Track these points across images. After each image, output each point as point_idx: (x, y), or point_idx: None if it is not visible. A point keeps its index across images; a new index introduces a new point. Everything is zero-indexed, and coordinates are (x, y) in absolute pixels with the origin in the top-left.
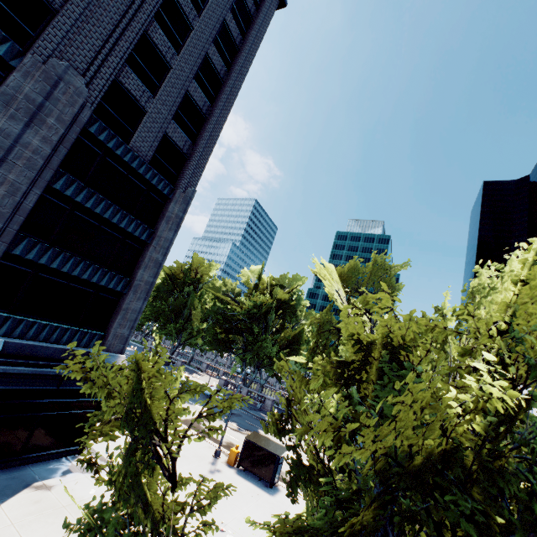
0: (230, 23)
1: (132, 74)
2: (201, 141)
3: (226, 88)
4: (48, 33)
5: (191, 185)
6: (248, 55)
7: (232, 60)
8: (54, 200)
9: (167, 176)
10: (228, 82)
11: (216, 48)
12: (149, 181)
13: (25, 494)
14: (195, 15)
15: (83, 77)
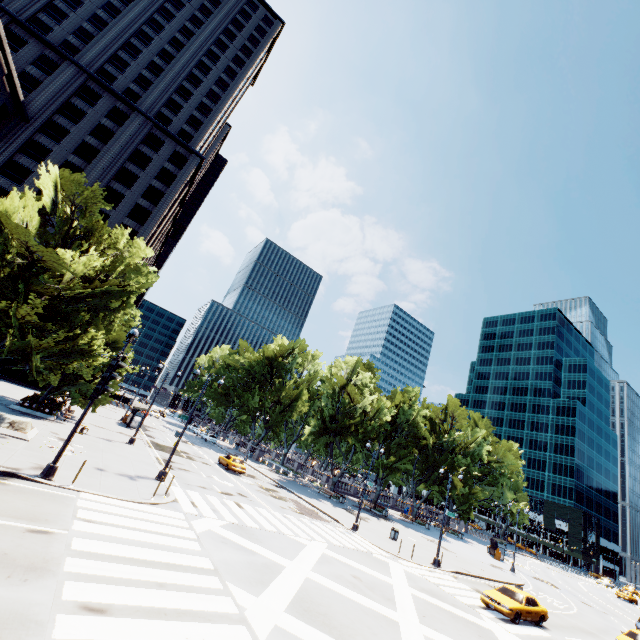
0: (155, 184)
1: None
2: None
3: (152, 215)
4: None
5: None
6: (171, 194)
7: (160, 200)
8: None
9: None
10: (153, 212)
11: (145, 198)
12: None
13: (5, 382)
14: (127, 190)
15: None
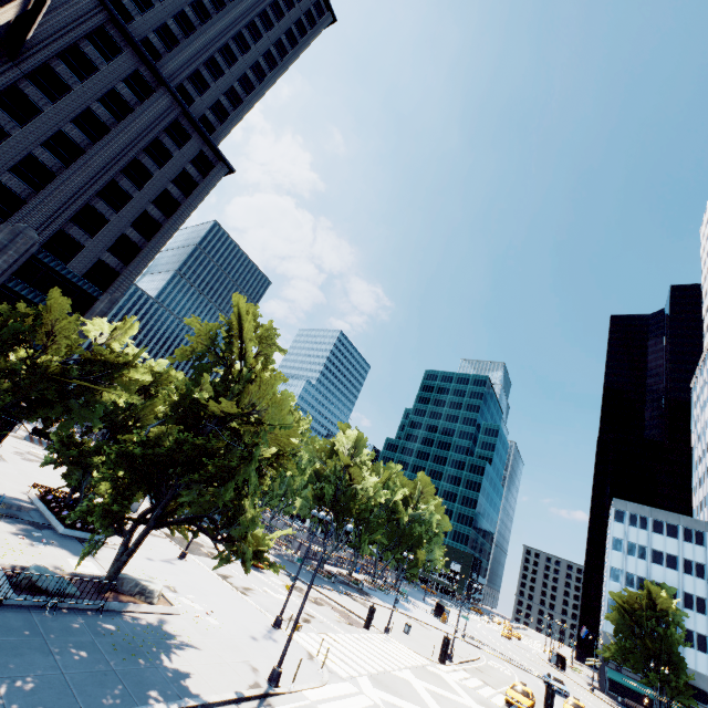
0: (172, 189)
1: (76, 226)
2: (133, 264)
3: (163, 230)
4: (18, 213)
5: (120, 291)
6: (189, 208)
7: (174, 212)
8: (7, 293)
9: (99, 285)
10: (165, 226)
11: (156, 206)
12: (81, 287)
13: None
14: (136, 190)
15: (37, 231)
